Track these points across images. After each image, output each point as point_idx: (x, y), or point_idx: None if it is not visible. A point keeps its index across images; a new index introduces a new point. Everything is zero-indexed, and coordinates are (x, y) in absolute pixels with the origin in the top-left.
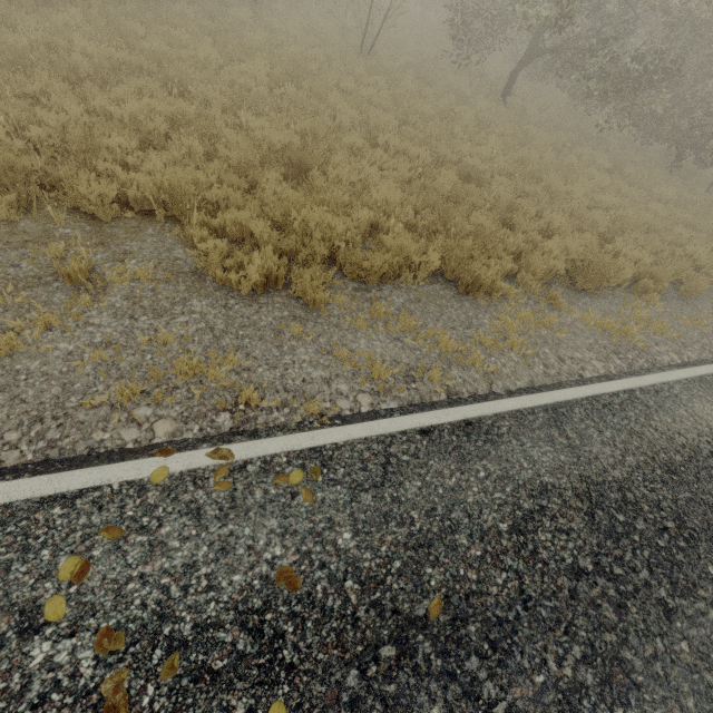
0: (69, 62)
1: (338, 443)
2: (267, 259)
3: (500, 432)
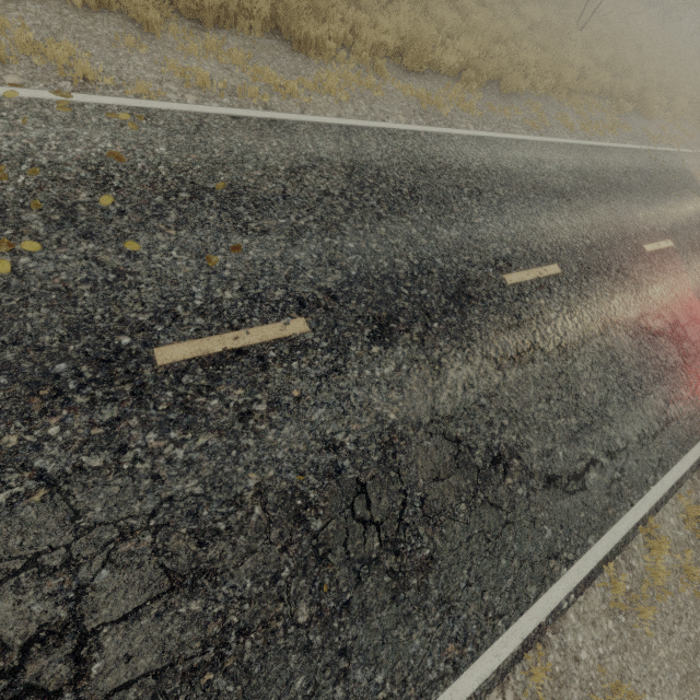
0: None
1: (161, 109)
2: None
3: (298, 130)
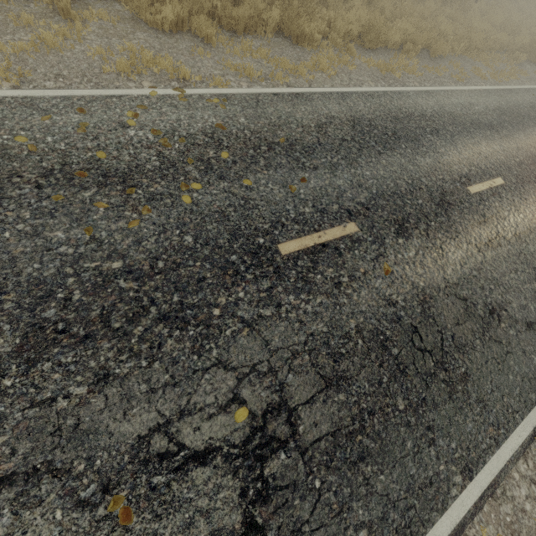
0: None
1: (233, 94)
2: (176, 5)
3: (313, 98)
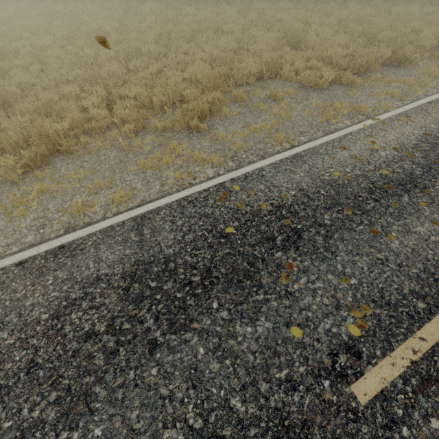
0: (181, 35)
1: (405, 111)
2: (331, 69)
3: None
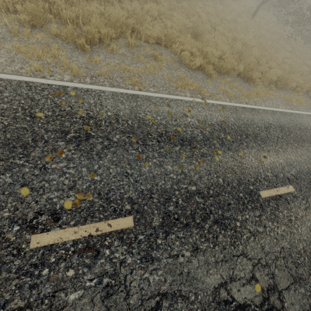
0: None
1: (225, 105)
2: (201, 59)
3: (260, 112)
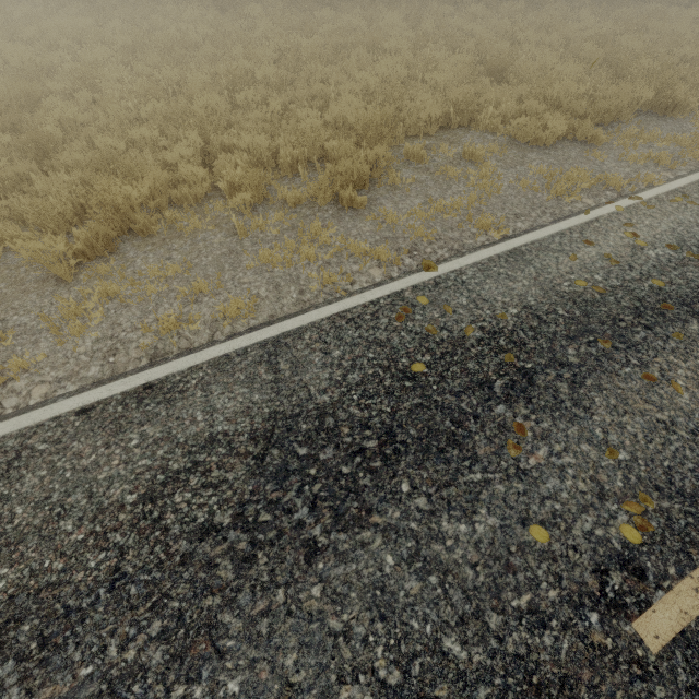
0: (316, 53)
1: (680, 187)
2: (561, 117)
3: None
